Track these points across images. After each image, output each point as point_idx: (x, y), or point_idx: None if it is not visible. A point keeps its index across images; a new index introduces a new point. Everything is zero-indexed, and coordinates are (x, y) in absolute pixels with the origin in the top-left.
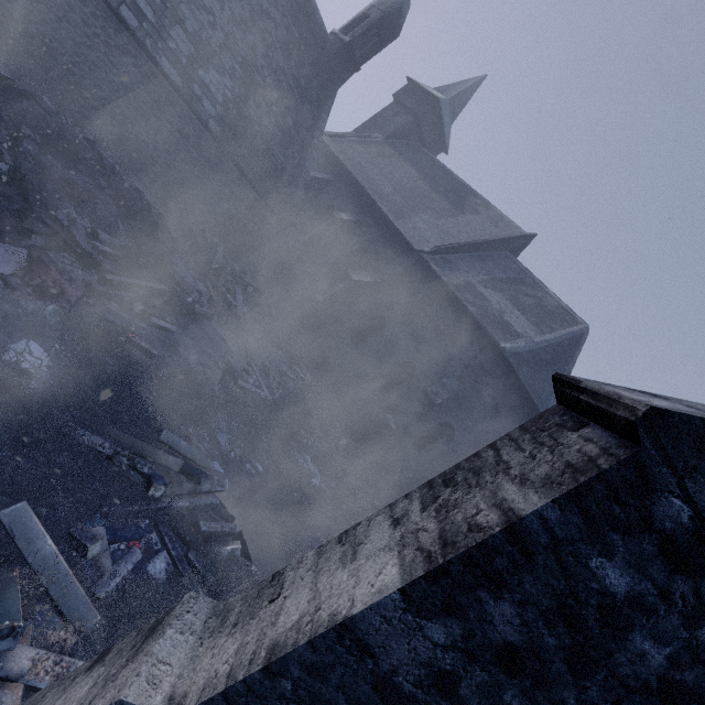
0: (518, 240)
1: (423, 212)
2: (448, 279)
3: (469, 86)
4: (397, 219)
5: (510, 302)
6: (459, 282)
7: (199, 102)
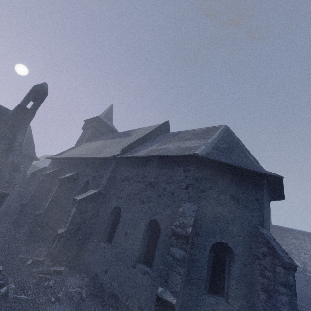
0: (162, 126)
1: (110, 146)
2: (137, 155)
3: (108, 109)
4: (95, 155)
5: (179, 141)
6: (145, 152)
7: None
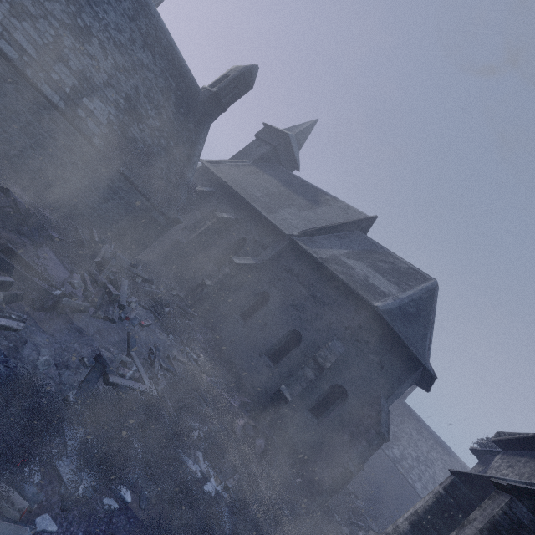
0: (364, 221)
1: (288, 207)
2: (317, 254)
3: (308, 126)
4: (268, 213)
5: (371, 268)
6: (326, 256)
7: (83, 123)
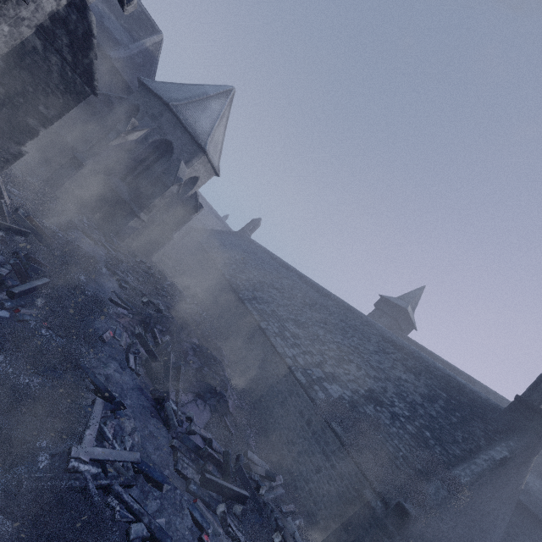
0: None
1: None
2: None
3: None
4: None
5: None
6: None
7: (315, 392)
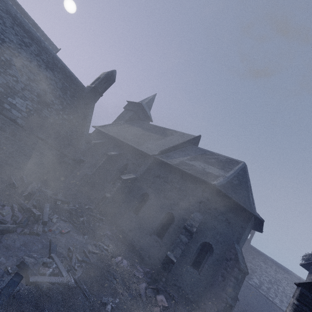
0: (194, 139)
1: (149, 140)
2: (171, 162)
3: (151, 98)
4: (138, 146)
5: (205, 163)
6: (177, 162)
7: (9, 111)
